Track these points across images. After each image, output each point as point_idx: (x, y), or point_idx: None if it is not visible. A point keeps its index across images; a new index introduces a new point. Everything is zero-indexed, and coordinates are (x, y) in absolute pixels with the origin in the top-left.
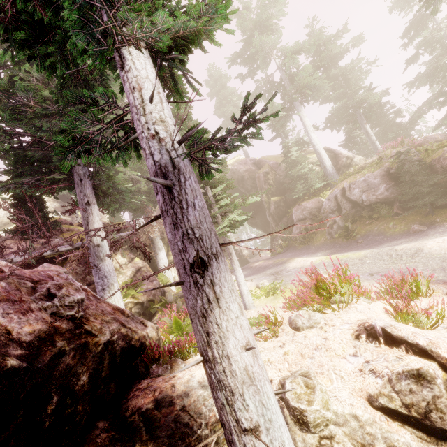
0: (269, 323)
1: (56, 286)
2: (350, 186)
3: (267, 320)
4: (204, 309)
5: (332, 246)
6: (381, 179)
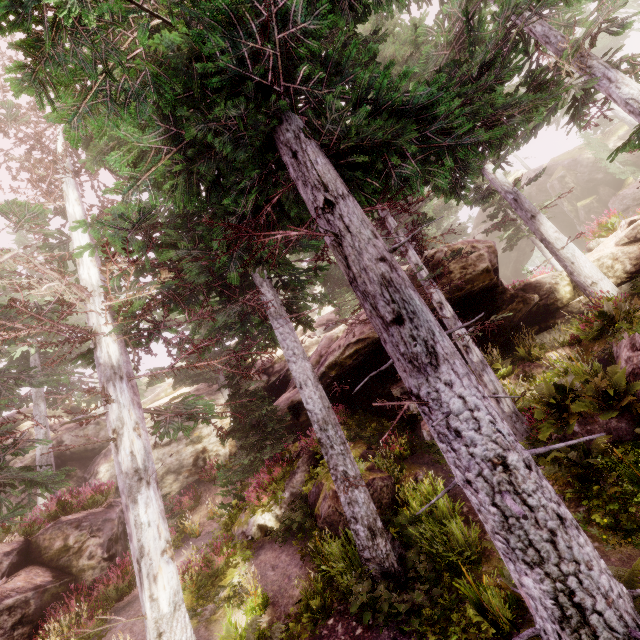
0: None
1: None
2: None
3: None
4: (538, 227)
5: None
6: None
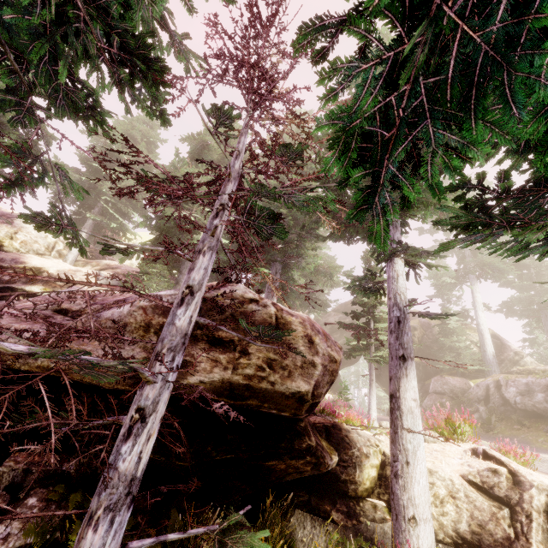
0: None
1: None
2: (506, 382)
3: None
4: (401, 376)
5: None
6: (544, 389)
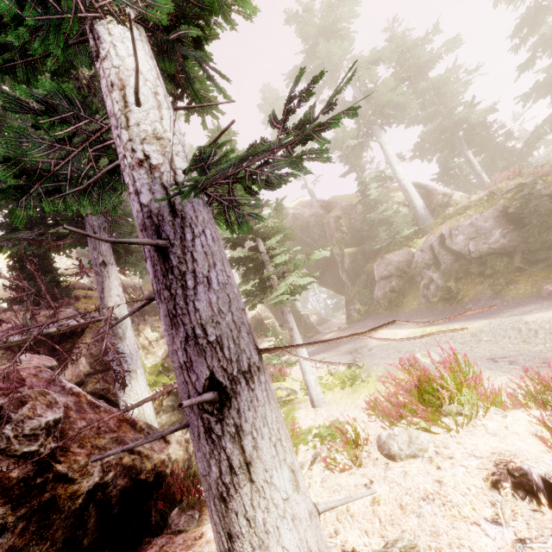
0: (347, 442)
1: (15, 401)
2: (451, 232)
3: (345, 439)
4: (224, 484)
5: (429, 313)
6: (495, 221)
